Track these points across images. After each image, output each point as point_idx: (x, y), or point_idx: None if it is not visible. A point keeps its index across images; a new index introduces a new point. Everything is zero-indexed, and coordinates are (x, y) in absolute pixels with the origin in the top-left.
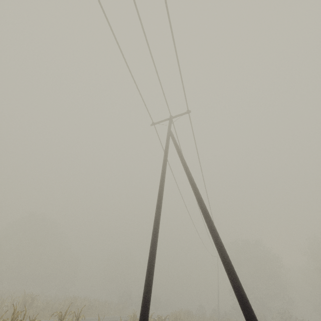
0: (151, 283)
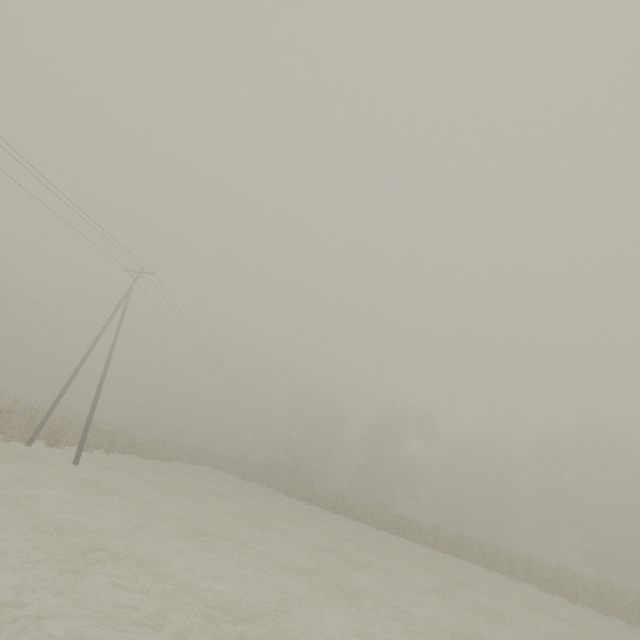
0: (64, 392)
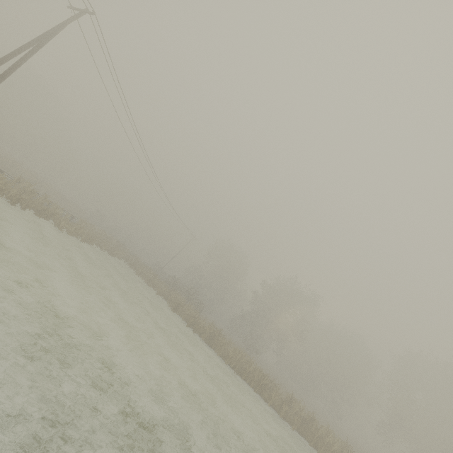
0: None
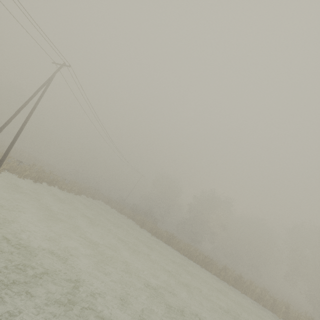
0: None
